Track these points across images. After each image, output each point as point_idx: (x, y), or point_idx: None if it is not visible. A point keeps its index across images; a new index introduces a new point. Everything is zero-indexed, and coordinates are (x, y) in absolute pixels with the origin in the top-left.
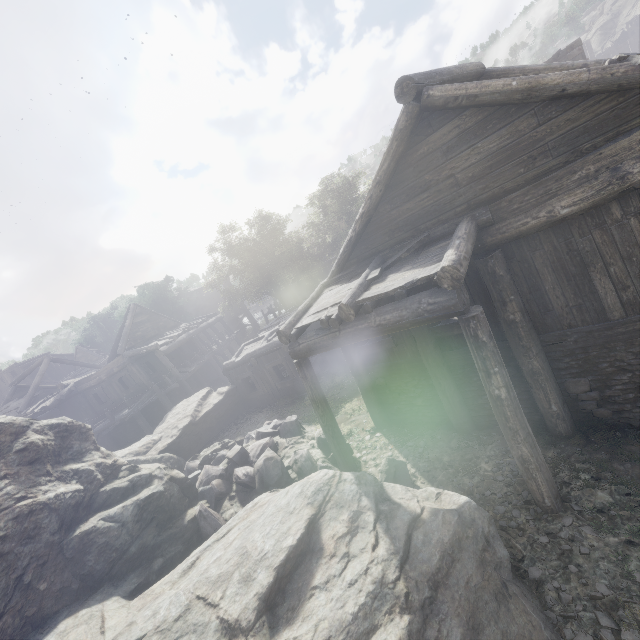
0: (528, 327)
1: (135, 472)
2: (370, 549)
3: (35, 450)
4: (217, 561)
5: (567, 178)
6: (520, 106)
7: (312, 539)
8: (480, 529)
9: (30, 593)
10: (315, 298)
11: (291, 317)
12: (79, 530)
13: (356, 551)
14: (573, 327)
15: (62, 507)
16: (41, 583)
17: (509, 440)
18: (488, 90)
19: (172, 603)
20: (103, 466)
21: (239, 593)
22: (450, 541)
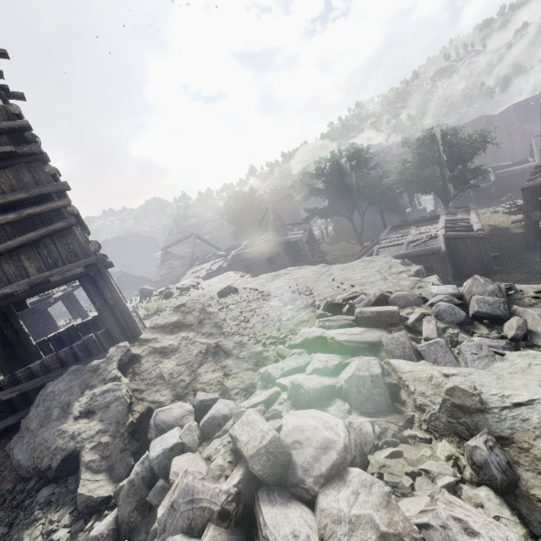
0: None
1: None
2: None
3: None
4: None
5: None
6: None
7: None
8: None
9: None
10: None
11: None
12: None
13: None
14: None
15: None
16: None
17: None
18: None
19: None
20: None
21: None
22: None
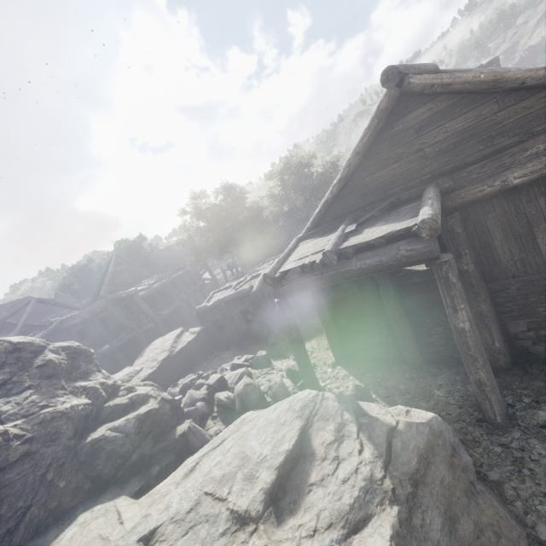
0: (479, 276)
1: (132, 392)
2: (357, 453)
3: (52, 367)
4: (218, 464)
5: (520, 154)
6: (485, 95)
7: (304, 446)
8: (447, 439)
9: (52, 489)
10: (292, 249)
11: (274, 263)
12: (90, 438)
13: (344, 455)
14: (516, 277)
15: (76, 417)
16: (60, 481)
17: (469, 366)
18: (460, 80)
19: (183, 498)
20: (106, 385)
21: (245, 489)
22: (425, 447)
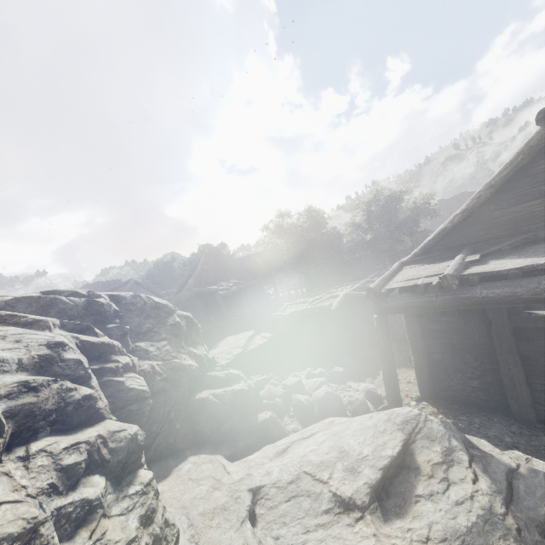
0: None
1: (225, 370)
2: (470, 481)
3: (179, 328)
4: (313, 451)
5: None
6: None
7: (406, 458)
8: None
9: (172, 427)
10: (396, 271)
11: (378, 280)
12: (198, 396)
13: (455, 479)
14: None
15: (191, 374)
16: (177, 423)
17: None
18: None
19: (283, 470)
20: (208, 357)
21: (347, 478)
22: None
